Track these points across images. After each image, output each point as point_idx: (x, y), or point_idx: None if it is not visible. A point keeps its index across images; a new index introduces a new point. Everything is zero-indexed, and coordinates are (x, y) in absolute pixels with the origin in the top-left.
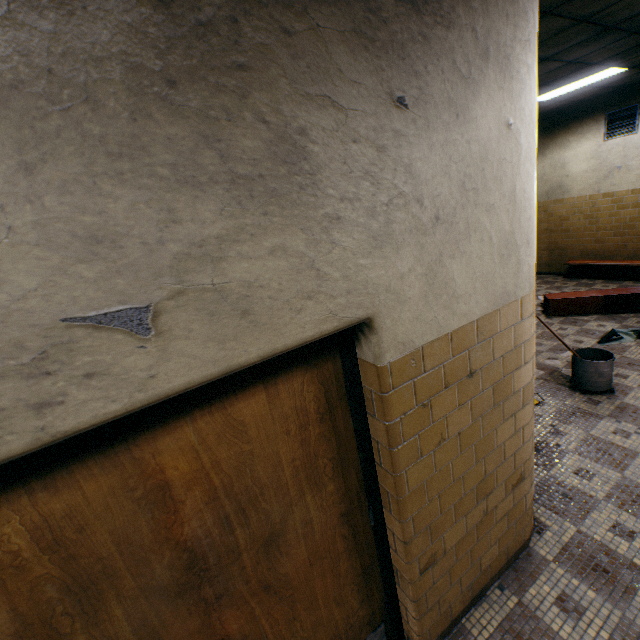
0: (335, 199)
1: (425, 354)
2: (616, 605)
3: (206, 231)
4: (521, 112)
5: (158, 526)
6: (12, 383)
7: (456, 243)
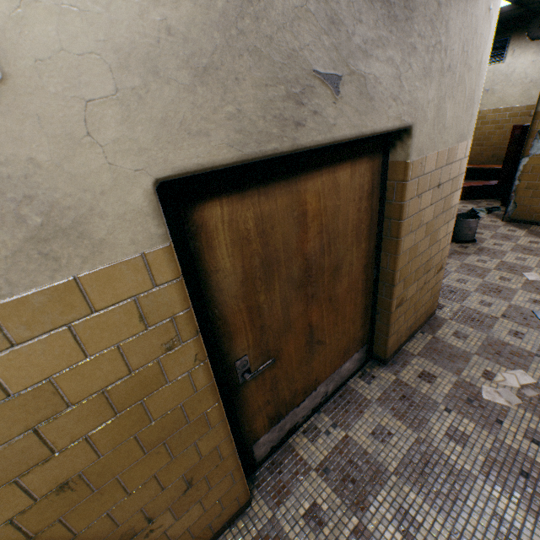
0: (416, 34)
1: (426, 162)
2: (484, 332)
3: (369, 34)
4: (496, 2)
5: (298, 240)
6: (292, 104)
7: (452, 89)
